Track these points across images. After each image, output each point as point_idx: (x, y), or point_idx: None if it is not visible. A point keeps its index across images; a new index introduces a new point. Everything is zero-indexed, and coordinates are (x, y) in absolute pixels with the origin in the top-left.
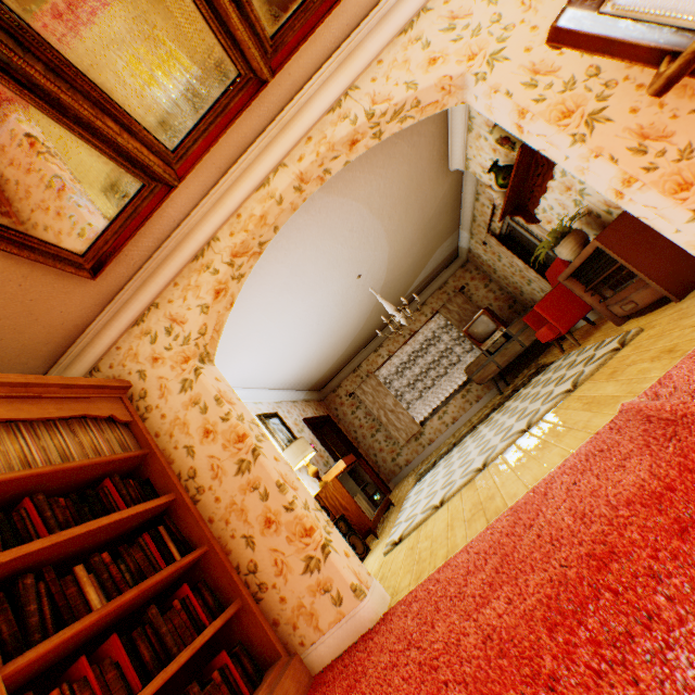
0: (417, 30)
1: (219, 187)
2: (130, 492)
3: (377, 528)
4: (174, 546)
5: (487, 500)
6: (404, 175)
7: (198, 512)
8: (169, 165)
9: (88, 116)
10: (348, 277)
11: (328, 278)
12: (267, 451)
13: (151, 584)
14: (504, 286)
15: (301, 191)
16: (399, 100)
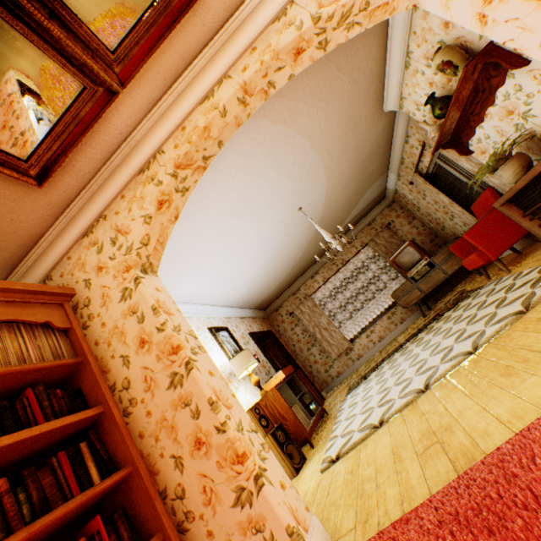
0: None
1: (165, 100)
2: (53, 404)
3: (312, 435)
4: (94, 467)
5: (442, 431)
6: (343, 111)
7: (125, 427)
8: (110, 68)
9: None
10: (290, 208)
11: (272, 208)
12: (202, 364)
13: (48, 523)
14: (426, 222)
15: (245, 104)
16: None
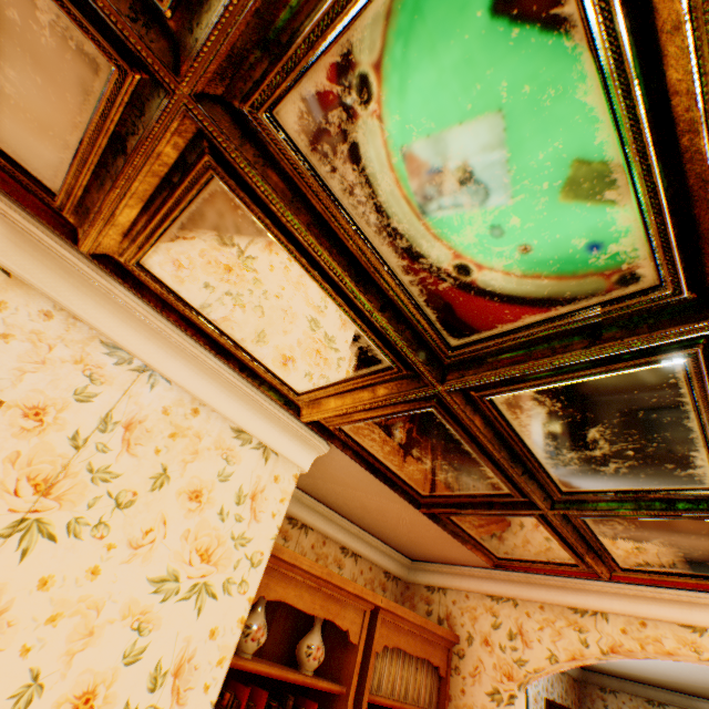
0: None
1: (640, 588)
2: None
3: None
4: None
5: None
6: None
7: None
8: (609, 568)
9: (579, 548)
10: None
11: None
12: None
13: None
14: None
15: None
16: None
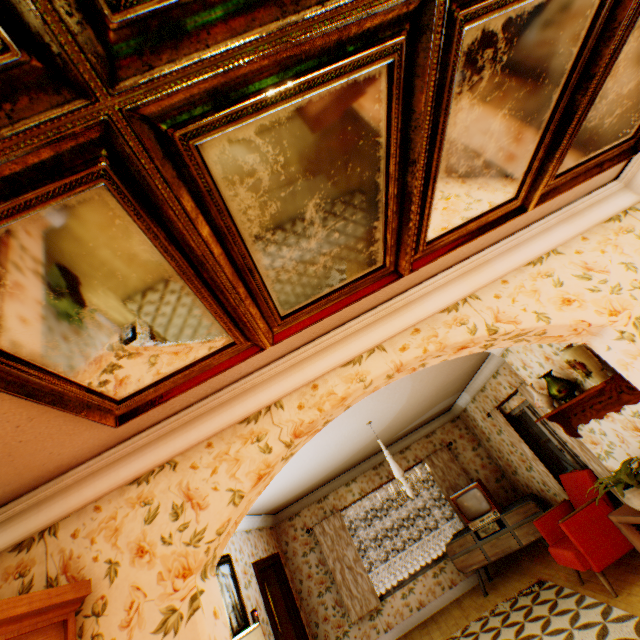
0: (547, 266)
1: (305, 350)
2: None
3: None
4: None
5: None
6: None
7: None
8: (271, 327)
9: (223, 280)
10: (360, 422)
11: (344, 422)
12: None
13: None
14: (494, 456)
15: (390, 377)
16: (527, 326)
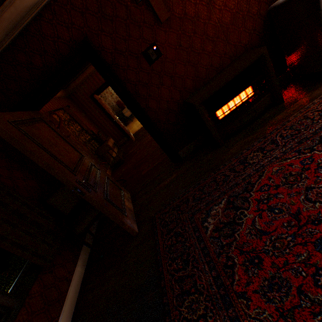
0: None
1: None
2: None
3: None
4: None
5: None
6: None
7: None
8: None
9: None
10: None
11: None
12: None
13: None
14: (112, 102)
15: None
16: None
